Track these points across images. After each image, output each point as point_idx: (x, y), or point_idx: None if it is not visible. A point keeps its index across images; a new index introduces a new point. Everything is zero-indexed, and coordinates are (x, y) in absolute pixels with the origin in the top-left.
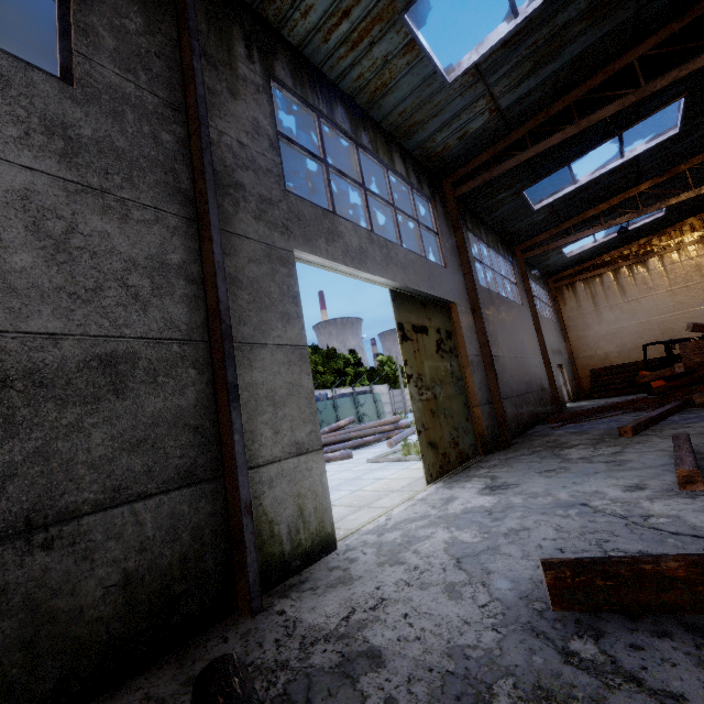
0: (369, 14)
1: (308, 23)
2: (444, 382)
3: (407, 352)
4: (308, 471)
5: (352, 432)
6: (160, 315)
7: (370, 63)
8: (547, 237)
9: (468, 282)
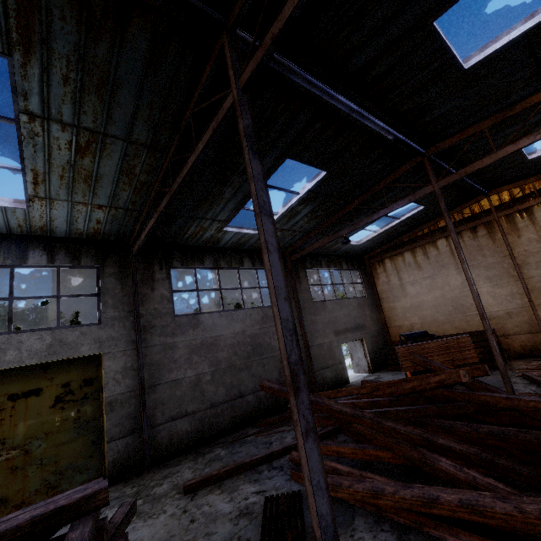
0: None
1: None
2: (56, 431)
3: None
4: None
5: None
6: None
7: None
8: (302, 243)
9: (136, 325)
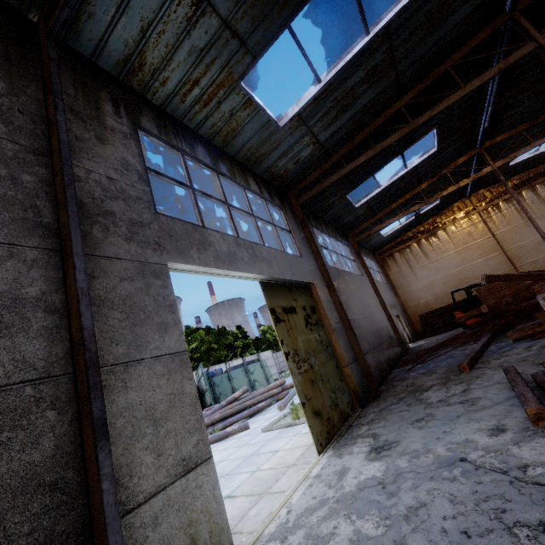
0: (214, 82)
1: (167, 89)
2: (317, 351)
3: (282, 332)
4: (199, 488)
5: (246, 401)
6: (8, 356)
7: (220, 115)
8: (368, 224)
9: (320, 265)
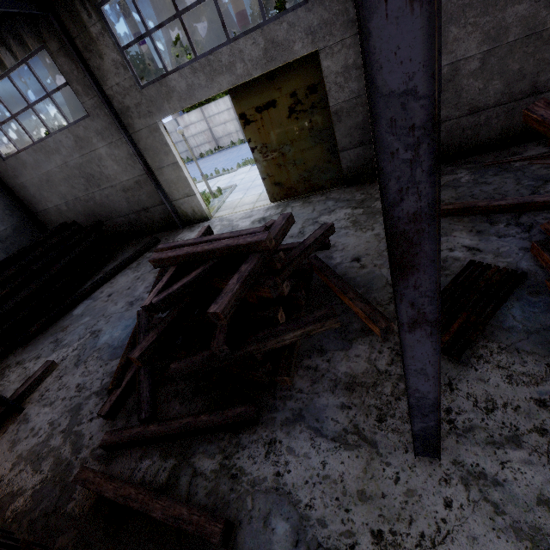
0: None
1: None
2: (297, 140)
3: (251, 132)
4: (193, 201)
5: None
6: (138, 169)
7: None
8: None
9: None
